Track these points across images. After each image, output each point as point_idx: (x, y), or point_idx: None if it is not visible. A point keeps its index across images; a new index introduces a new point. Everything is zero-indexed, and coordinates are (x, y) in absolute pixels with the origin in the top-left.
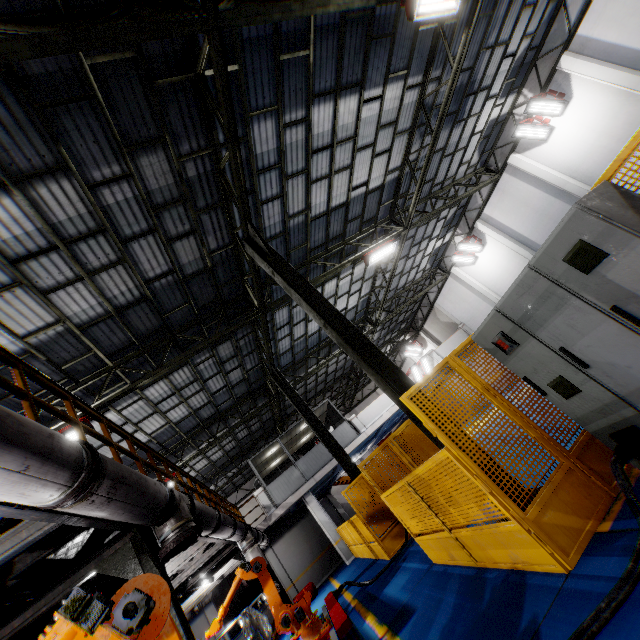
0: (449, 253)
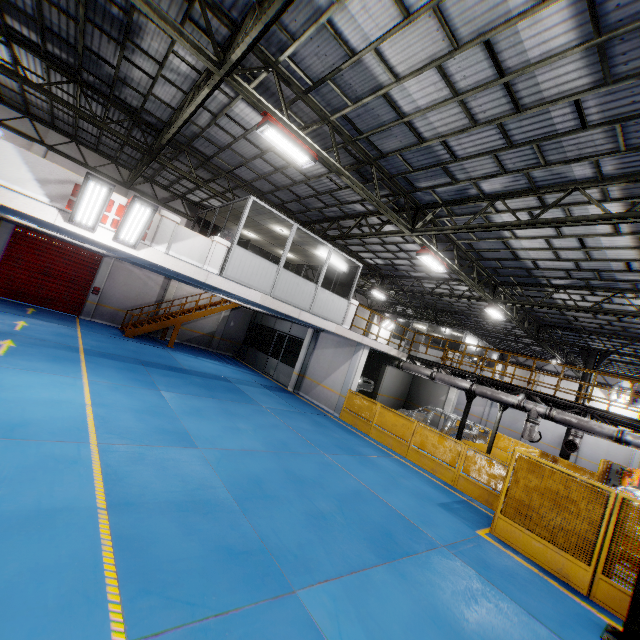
0: (606, 378)
